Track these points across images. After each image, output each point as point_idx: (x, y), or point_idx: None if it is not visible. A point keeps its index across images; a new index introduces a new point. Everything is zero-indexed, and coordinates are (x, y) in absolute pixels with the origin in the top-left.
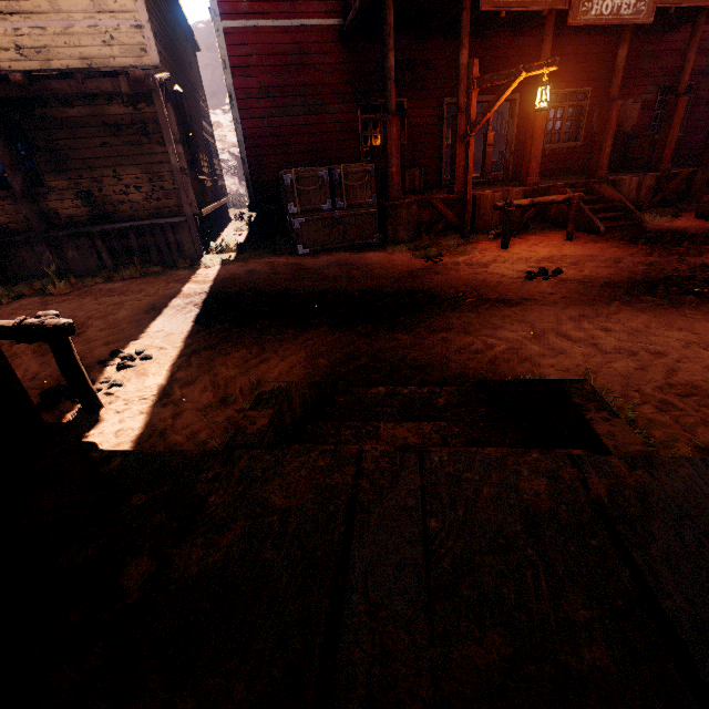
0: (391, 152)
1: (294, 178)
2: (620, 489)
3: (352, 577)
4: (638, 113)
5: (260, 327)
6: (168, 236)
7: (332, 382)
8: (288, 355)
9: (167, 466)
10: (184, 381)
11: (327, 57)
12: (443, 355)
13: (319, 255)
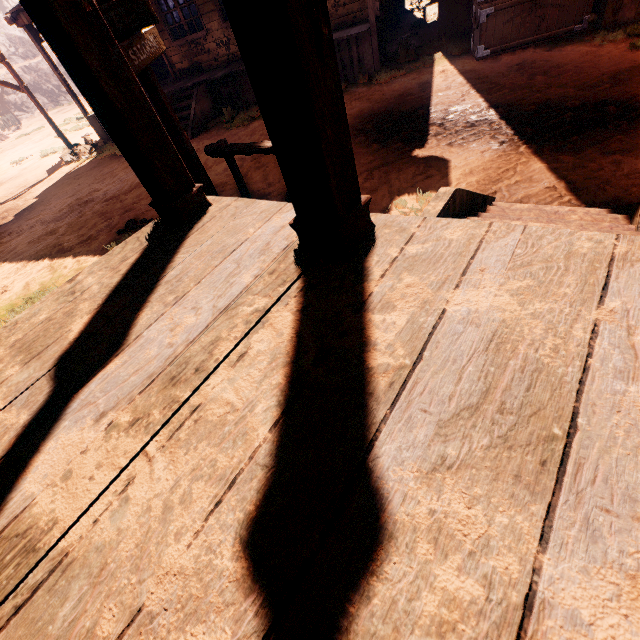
0: None
1: None
2: (635, 251)
3: (476, 261)
4: None
5: (428, 146)
6: (352, 50)
7: (483, 195)
8: (449, 173)
9: (396, 221)
10: (369, 190)
11: None
12: (605, 179)
13: (501, 56)
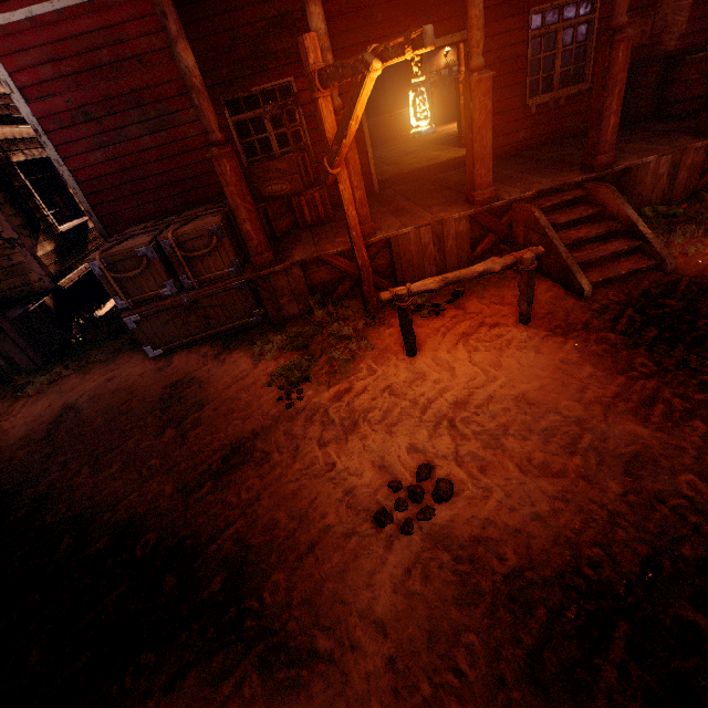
0: (235, 202)
1: (102, 266)
2: None
3: None
4: (689, 13)
5: None
6: None
7: None
8: None
9: None
10: None
11: (153, 39)
12: None
13: (174, 357)
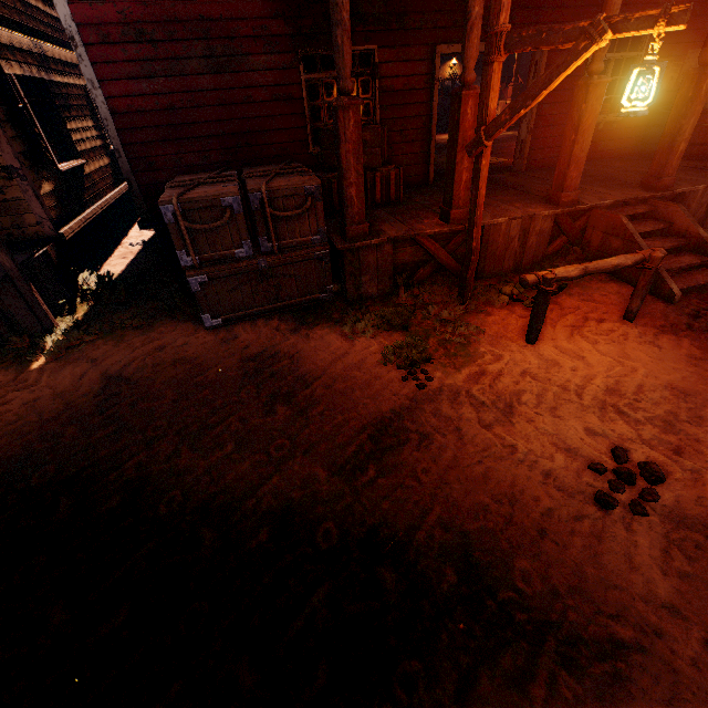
0: (347, 161)
1: (178, 212)
2: None
3: None
4: None
5: None
6: None
7: None
8: None
9: None
10: None
11: None
12: None
13: (237, 328)
